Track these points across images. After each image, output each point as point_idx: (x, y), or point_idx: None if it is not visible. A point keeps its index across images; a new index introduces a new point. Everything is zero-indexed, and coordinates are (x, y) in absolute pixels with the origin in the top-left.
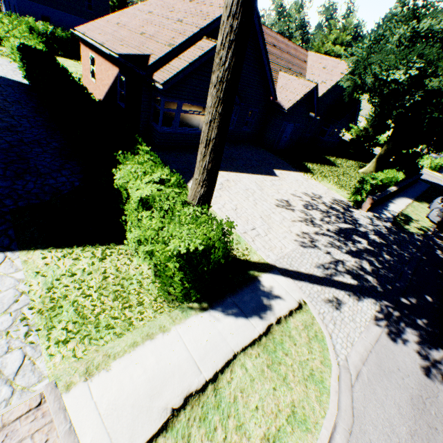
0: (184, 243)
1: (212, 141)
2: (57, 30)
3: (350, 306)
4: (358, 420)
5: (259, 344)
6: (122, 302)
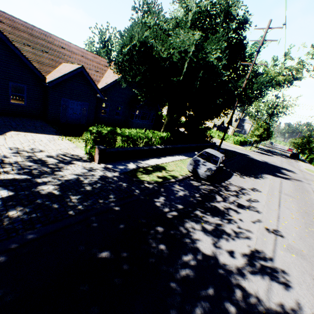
0: None
1: None
2: None
3: None
4: None
5: None
6: None
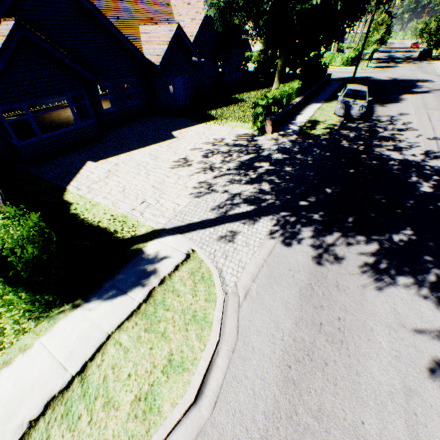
0: None
1: None
2: None
3: (245, 233)
4: (242, 335)
5: (138, 313)
6: None
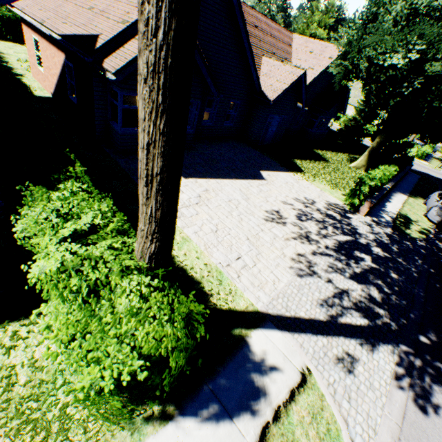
0: (109, 373)
1: (155, 177)
2: (2, 9)
3: (365, 363)
4: None
5: None
6: (30, 434)
